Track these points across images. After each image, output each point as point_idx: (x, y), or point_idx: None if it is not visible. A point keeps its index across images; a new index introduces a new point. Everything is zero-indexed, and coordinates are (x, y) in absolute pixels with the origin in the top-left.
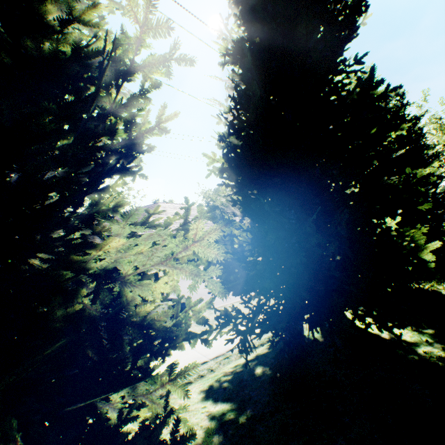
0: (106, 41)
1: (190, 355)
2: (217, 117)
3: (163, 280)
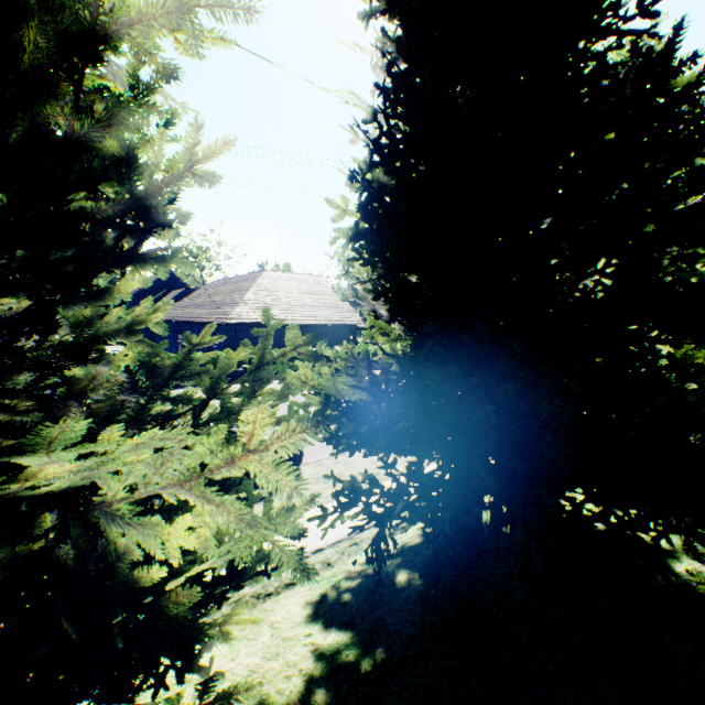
0: None
1: None
2: (350, 130)
3: (183, 523)
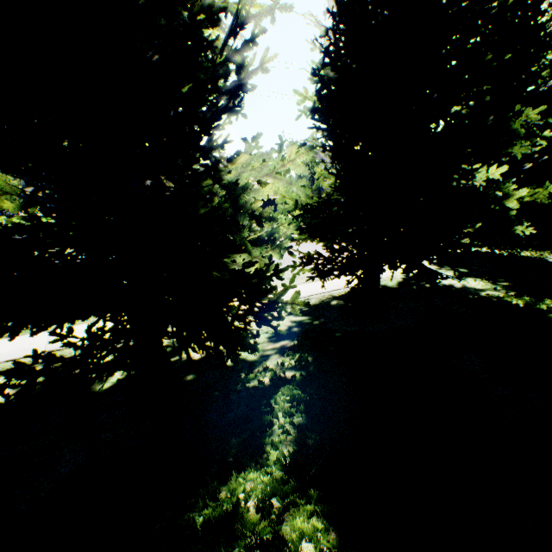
0: (239, 14)
1: None
2: (311, 43)
3: (269, 188)
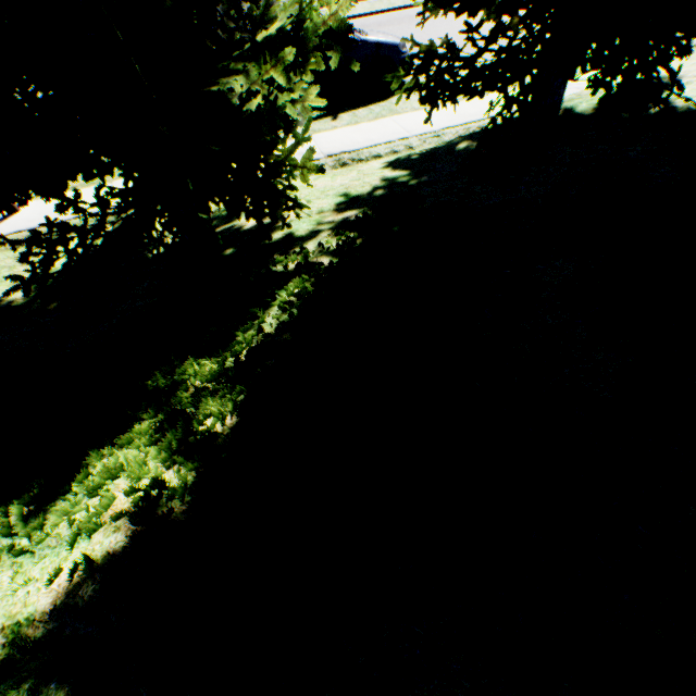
0: None
1: (389, 131)
2: None
3: None
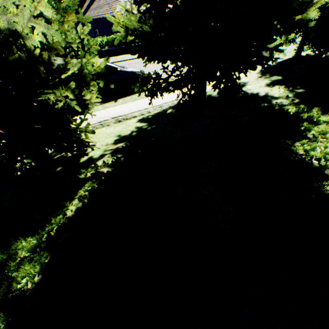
0: None
1: (140, 105)
2: None
3: (36, 34)
